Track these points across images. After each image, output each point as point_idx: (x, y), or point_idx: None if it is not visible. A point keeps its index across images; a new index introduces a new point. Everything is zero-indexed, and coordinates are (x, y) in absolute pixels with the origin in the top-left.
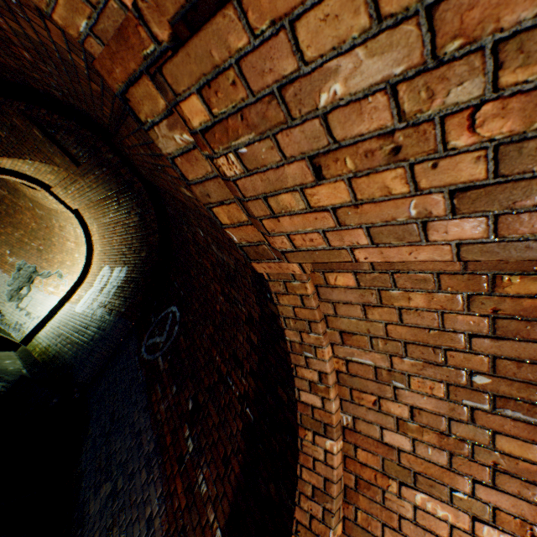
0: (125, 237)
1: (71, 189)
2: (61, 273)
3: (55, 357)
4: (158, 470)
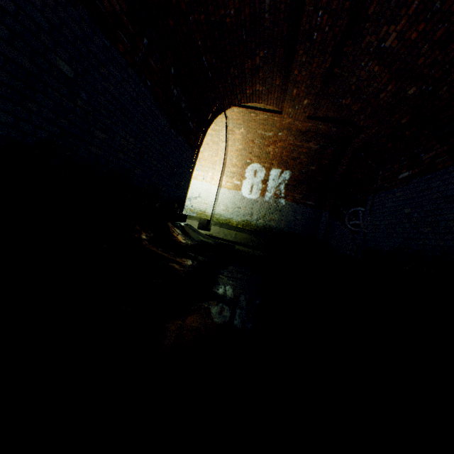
0: (288, 151)
1: (260, 115)
2: None
3: (268, 228)
4: None
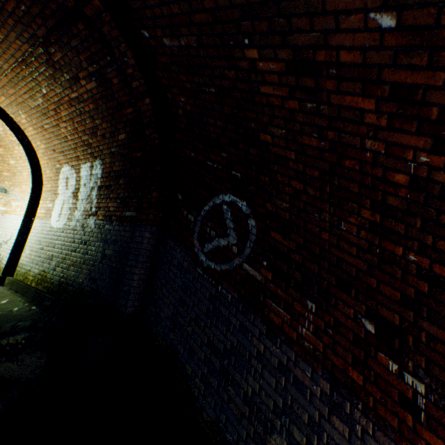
0: (79, 121)
1: None
2: (3, 188)
3: (63, 284)
4: (365, 419)
